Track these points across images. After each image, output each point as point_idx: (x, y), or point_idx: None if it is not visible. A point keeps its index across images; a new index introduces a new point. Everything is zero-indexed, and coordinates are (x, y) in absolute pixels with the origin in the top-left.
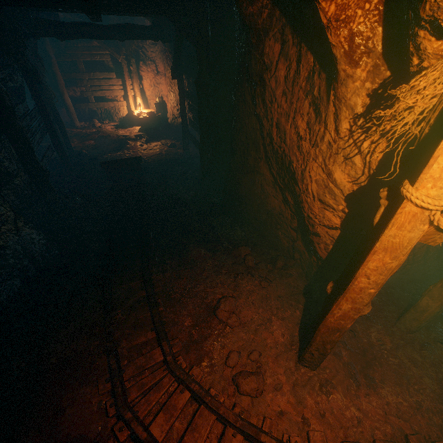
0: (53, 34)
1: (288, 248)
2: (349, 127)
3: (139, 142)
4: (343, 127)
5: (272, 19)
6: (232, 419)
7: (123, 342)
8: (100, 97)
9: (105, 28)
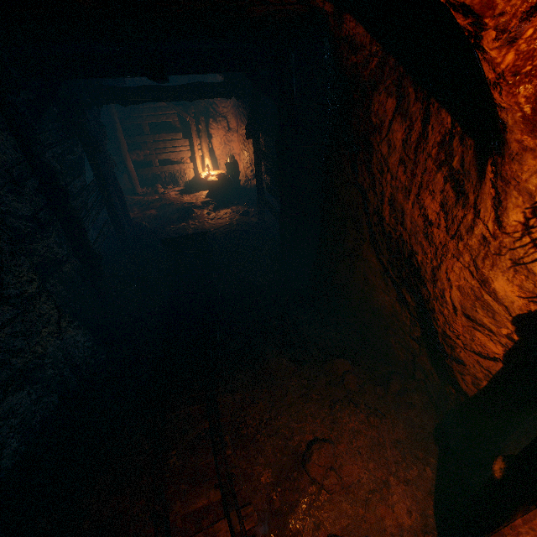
0: (117, 100)
1: (405, 363)
2: (522, 220)
3: (206, 210)
4: (511, 218)
5: (383, 69)
6: None
7: (177, 505)
8: (165, 159)
9: (172, 90)
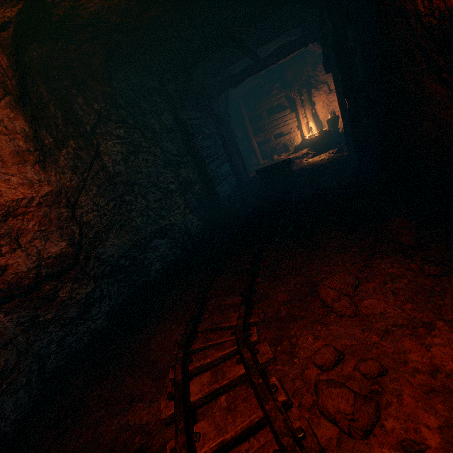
0: (229, 85)
1: None
2: None
3: (305, 159)
4: None
5: None
6: (278, 427)
7: (213, 300)
8: (279, 135)
9: (262, 61)
